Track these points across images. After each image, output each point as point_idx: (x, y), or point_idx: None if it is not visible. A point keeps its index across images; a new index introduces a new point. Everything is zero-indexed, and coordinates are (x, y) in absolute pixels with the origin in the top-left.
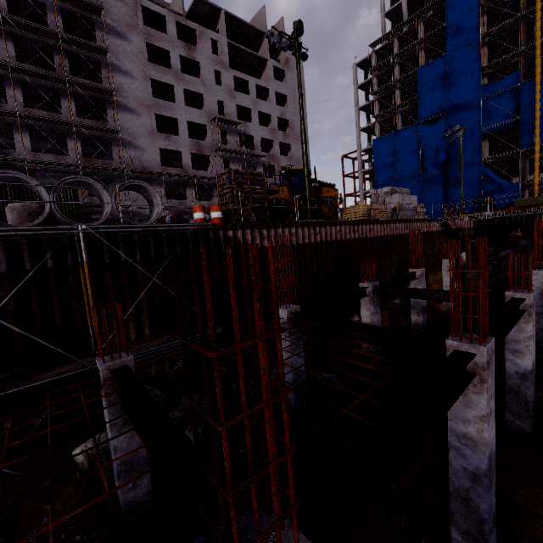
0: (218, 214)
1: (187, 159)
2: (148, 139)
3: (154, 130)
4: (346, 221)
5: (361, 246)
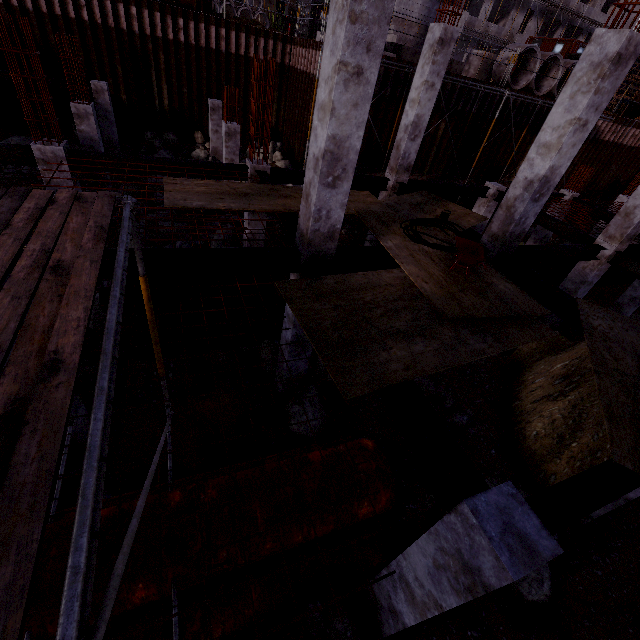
0: None
1: None
2: None
3: None
4: None
5: None
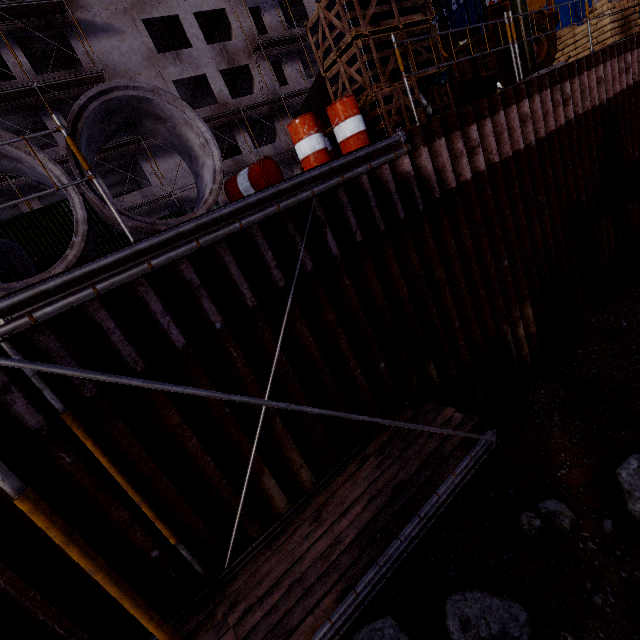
0: (354, 123)
1: (219, 83)
2: (151, 72)
3: (153, 51)
4: (611, 46)
5: (636, 103)
